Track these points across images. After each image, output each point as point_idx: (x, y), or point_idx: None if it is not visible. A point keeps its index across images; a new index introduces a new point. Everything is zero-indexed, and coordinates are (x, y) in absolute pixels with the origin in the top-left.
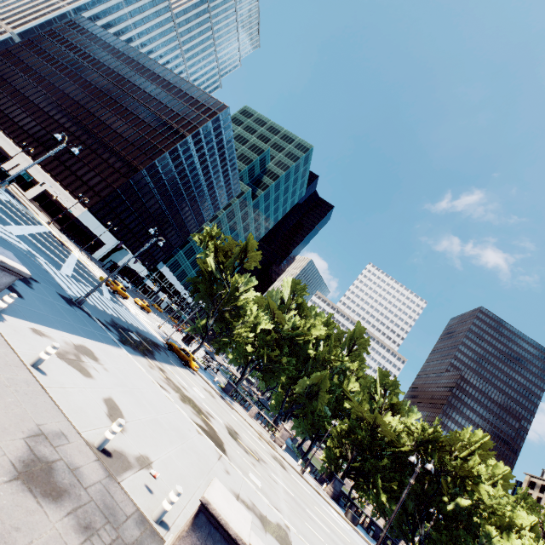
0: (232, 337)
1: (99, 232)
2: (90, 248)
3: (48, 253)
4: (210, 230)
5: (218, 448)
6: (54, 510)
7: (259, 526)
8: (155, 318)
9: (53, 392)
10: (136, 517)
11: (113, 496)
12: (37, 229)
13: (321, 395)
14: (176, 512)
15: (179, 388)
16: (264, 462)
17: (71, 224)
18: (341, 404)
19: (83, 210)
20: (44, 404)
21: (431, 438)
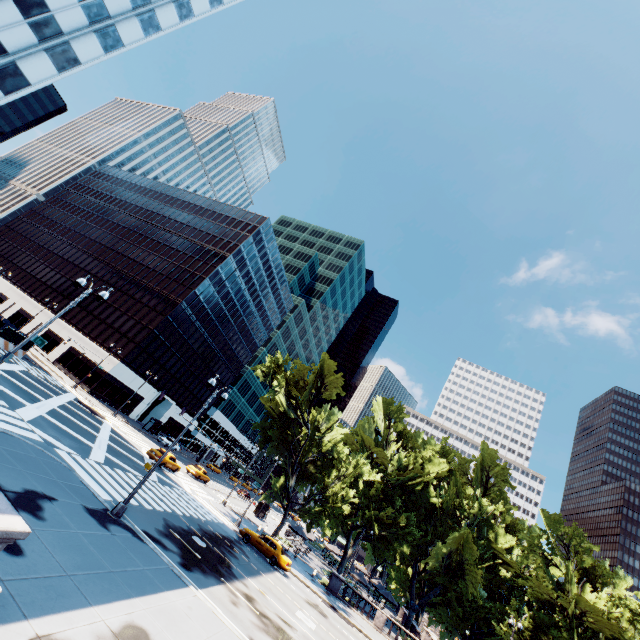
0: (327, 501)
1: (135, 385)
2: (126, 407)
3: (73, 433)
4: (274, 358)
5: None
6: None
7: None
8: (215, 488)
9: None
10: None
11: None
12: (60, 400)
13: (468, 568)
14: None
15: (281, 630)
16: None
17: (102, 382)
18: (495, 575)
19: (116, 363)
20: None
21: None
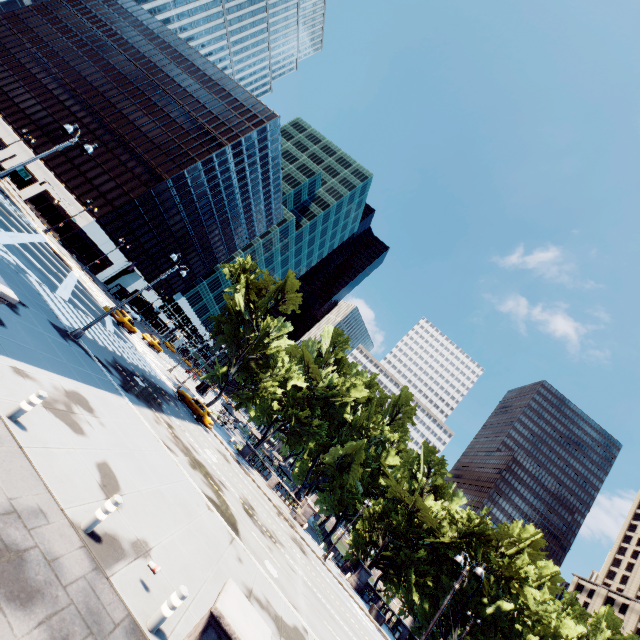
0: (257, 391)
1: (107, 248)
2: (95, 267)
3: (42, 269)
4: (243, 261)
5: (230, 528)
6: (20, 619)
7: (273, 631)
8: (166, 359)
9: (33, 453)
10: (127, 624)
11: (100, 596)
12: (31, 238)
13: (354, 468)
14: (177, 616)
15: (188, 450)
16: (282, 546)
17: (73, 235)
18: (375, 480)
19: (91, 220)
20: (20, 469)
21: (477, 531)
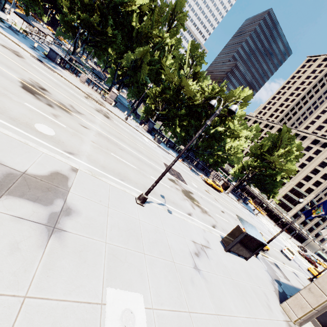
0: None
1: None
2: None
3: None
4: None
5: None
6: None
7: None
8: None
9: None
10: None
11: None
12: None
13: (143, 67)
14: None
15: None
16: (79, 114)
17: None
18: (159, 77)
19: None
20: None
21: (216, 95)
